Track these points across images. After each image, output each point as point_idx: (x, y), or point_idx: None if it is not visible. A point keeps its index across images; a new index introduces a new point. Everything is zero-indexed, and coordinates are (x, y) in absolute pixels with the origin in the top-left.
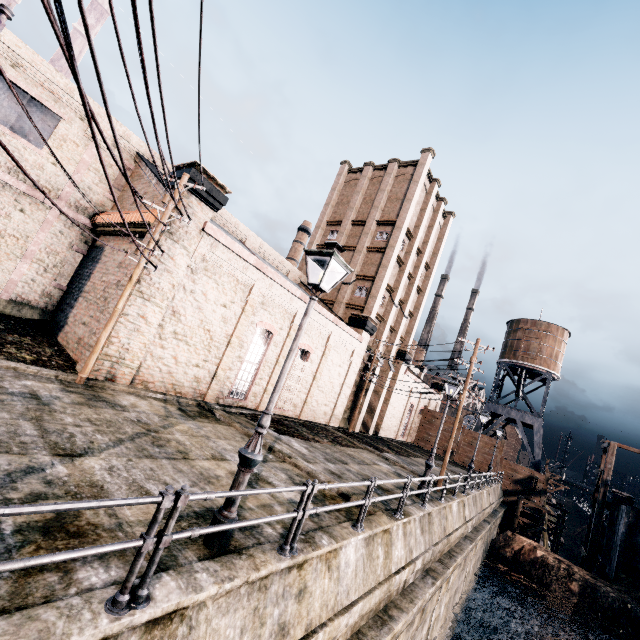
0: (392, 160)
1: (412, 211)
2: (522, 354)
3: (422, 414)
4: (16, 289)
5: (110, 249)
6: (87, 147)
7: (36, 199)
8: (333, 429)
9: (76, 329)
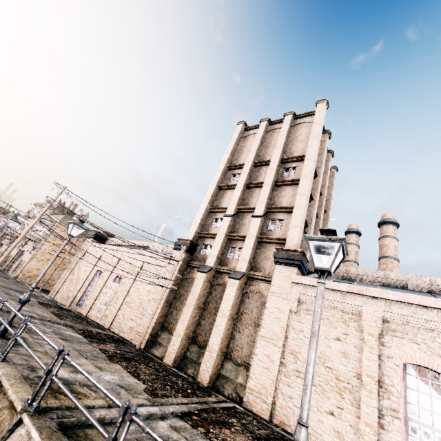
0: None
1: (227, 157)
2: None
3: None
4: None
5: None
6: None
7: None
8: (113, 335)
9: None
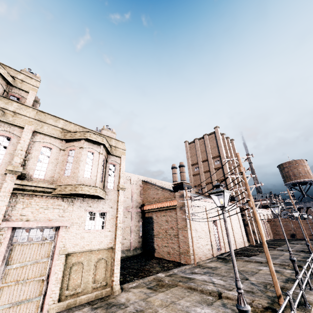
0: (204, 135)
1: (223, 149)
2: (293, 177)
3: (268, 223)
4: (132, 244)
5: (156, 217)
6: (131, 187)
7: (127, 211)
8: (250, 247)
9: (163, 249)
